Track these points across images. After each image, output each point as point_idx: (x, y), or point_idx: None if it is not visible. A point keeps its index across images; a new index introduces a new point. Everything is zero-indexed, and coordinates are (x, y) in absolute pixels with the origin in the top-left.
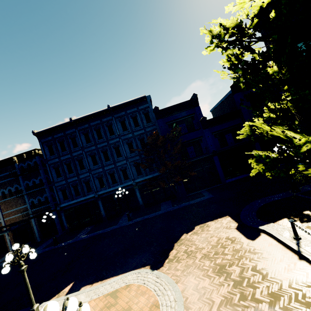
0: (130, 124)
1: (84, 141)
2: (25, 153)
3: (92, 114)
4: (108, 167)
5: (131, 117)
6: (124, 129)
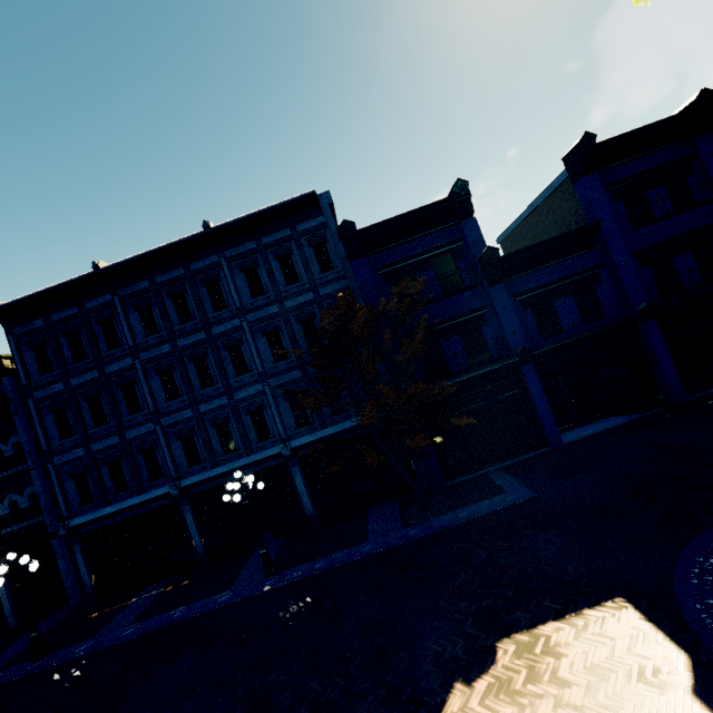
0: (274, 275)
1: (139, 330)
2: None
3: (158, 251)
4: (210, 406)
5: (276, 256)
6: (256, 290)
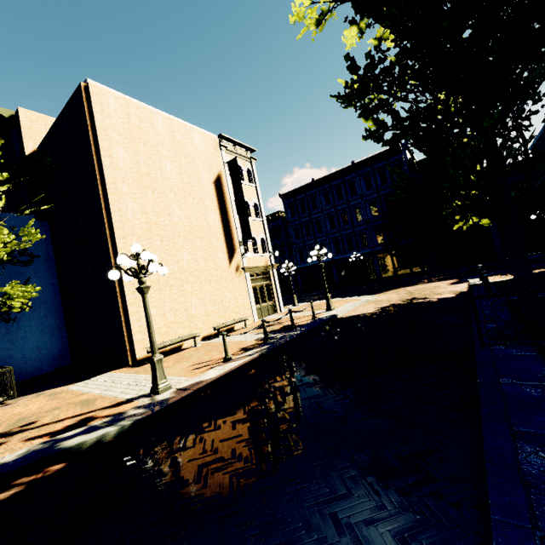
0: (376, 181)
1: (323, 203)
2: (270, 215)
3: (334, 173)
4: (346, 232)
5: (379, 173)
6: (368, 188)
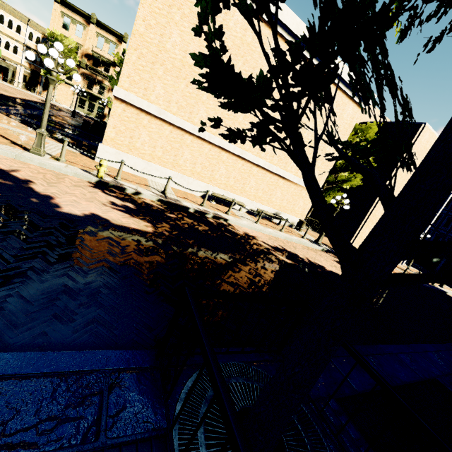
0: None
1: None
2: None
3: None
4: None
5: None
6: None
